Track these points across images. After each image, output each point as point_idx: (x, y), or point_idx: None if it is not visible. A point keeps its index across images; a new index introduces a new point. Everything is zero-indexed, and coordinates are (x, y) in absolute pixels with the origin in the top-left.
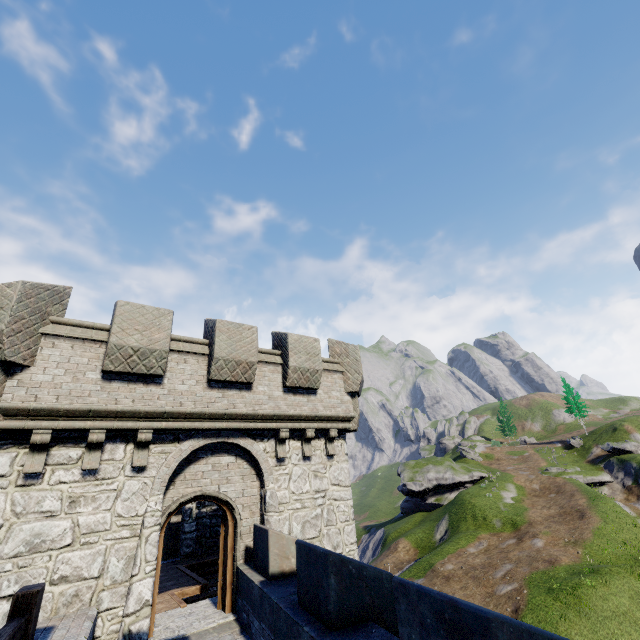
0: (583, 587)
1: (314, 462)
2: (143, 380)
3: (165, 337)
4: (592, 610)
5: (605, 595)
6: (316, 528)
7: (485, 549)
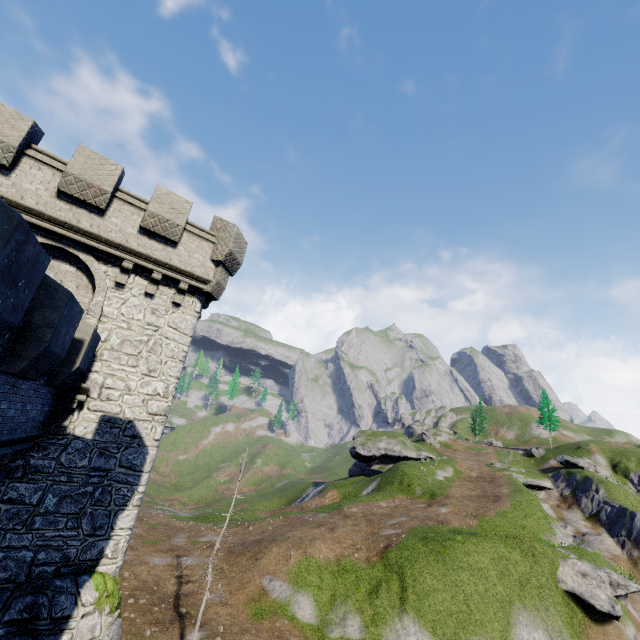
0: (453, 541)
1: (156, 302)
2: None
3: (17, 136)
4: (451, 559)
5: (469, 551)
6: (136, 349)
7: (395, 506)
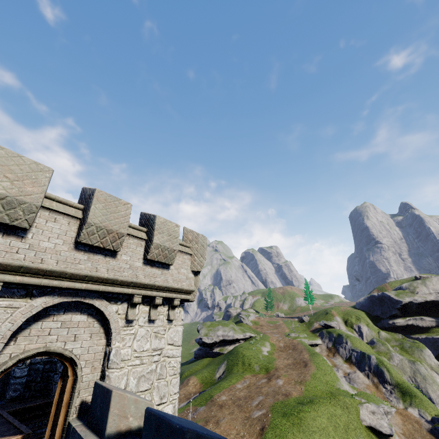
0: (303, 412)
1: (157, 325)
2: (3, 230)
3: (39, 192)
4: (307, 427)
5: (315, 417)
6: (149, 382)
7: (247, 385)
